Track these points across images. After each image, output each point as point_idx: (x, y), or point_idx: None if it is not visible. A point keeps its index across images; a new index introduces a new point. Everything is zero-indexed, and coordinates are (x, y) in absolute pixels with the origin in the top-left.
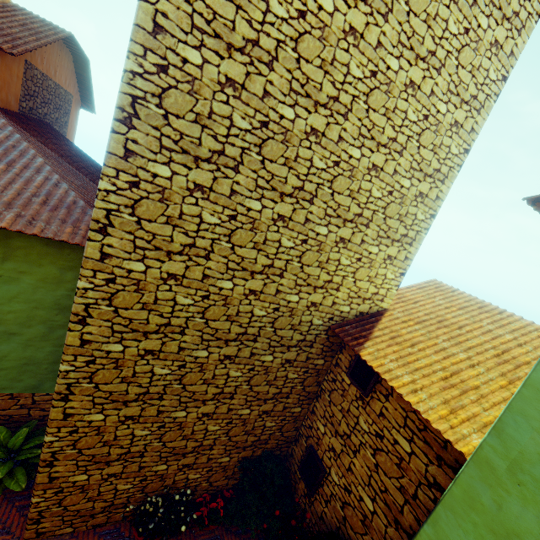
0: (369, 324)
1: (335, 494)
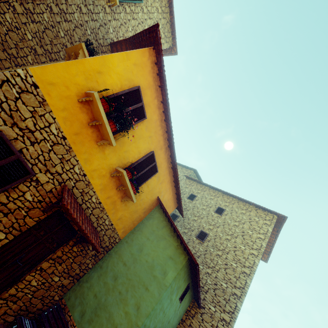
0: None
1: None
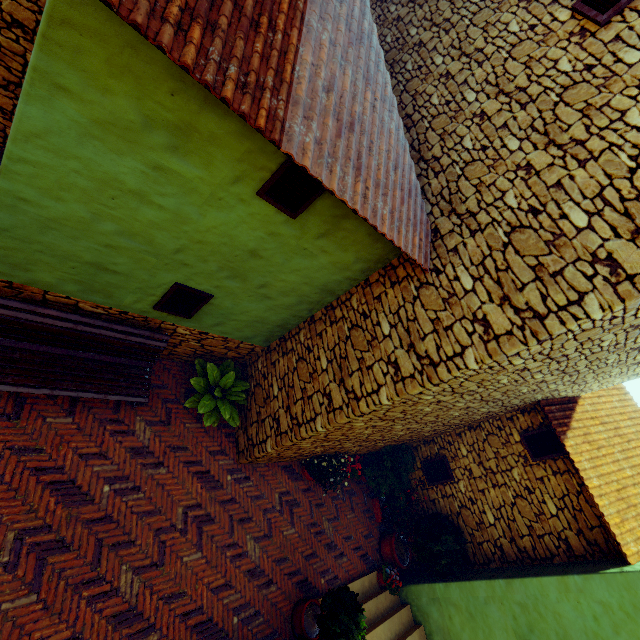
0: (569, 411)
1: (456, 497)
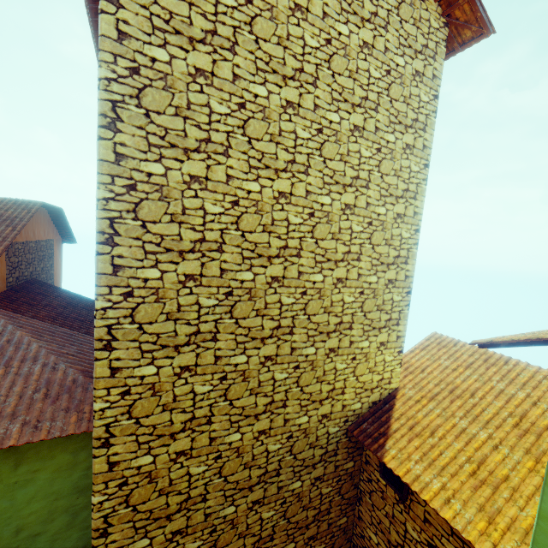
0: (385, 414)
1: None
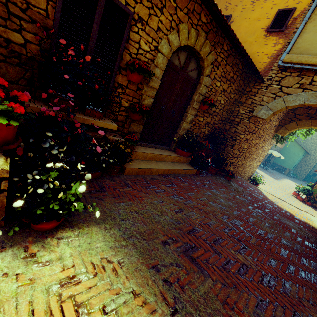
0: None
1: None
